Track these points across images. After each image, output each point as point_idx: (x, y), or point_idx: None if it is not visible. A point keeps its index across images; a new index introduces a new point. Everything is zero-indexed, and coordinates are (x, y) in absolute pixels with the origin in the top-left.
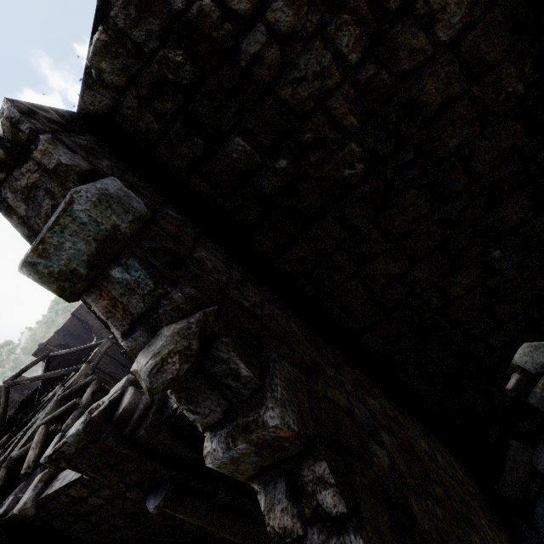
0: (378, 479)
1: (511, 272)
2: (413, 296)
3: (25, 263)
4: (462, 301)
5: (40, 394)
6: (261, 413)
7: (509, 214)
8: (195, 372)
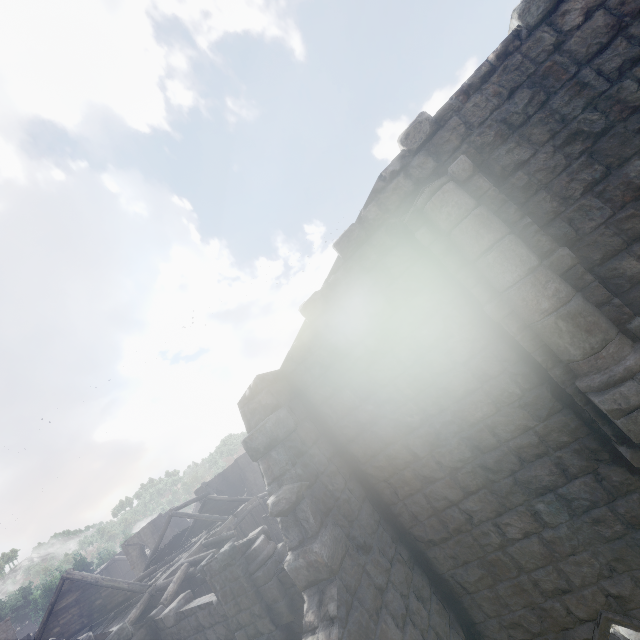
0: (377, 633)
1: (563, 529)
2: (471, 524)
3: (244, 441)
4: (521, 544)
5: (187, 535)
6: (313, 545)
7: (541, 474)
8: (291, 513)
